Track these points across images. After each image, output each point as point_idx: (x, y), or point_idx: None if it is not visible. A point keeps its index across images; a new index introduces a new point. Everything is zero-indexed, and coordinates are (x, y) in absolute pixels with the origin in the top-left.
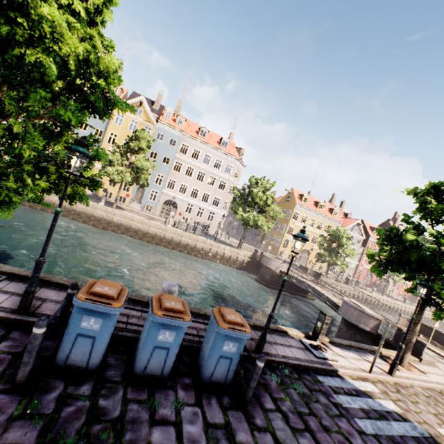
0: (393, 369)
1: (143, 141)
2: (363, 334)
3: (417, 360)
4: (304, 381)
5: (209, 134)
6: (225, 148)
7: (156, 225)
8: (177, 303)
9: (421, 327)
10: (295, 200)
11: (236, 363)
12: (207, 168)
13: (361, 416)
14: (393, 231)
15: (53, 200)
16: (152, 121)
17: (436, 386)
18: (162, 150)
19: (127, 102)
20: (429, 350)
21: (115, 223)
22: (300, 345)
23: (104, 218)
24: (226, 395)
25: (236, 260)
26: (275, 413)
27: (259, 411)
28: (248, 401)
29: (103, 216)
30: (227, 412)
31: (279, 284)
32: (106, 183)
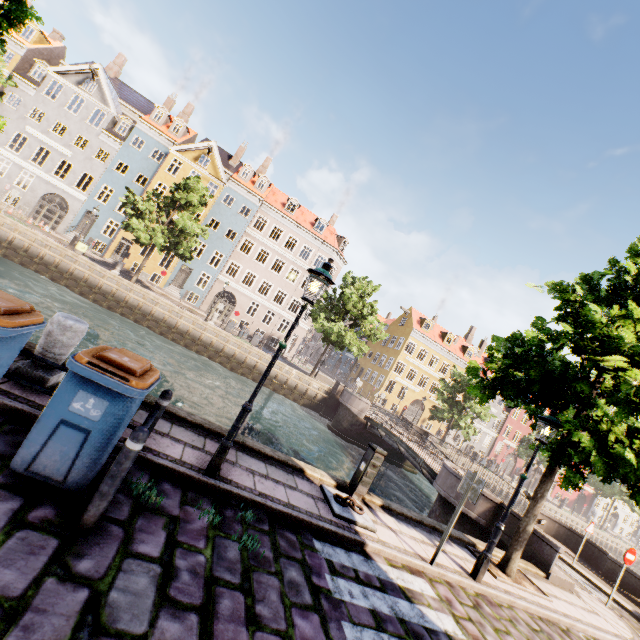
0: (479, 568)
1: (196, 193)
2: (465, 524)
3: (543, 575)
4: (276, 539)
5: (300, 211)
6: (319, 232)
7: (191, 317)
8: (4, 301)
9: (570, 536)
10: (413, 324)
11: (100, 445)
12: (288, 256)
13: (363, 622)
14: (517, 342)
15: (42, 253)
16: (222, 177)
17: (560, 618)
18: (228, 220)
19: (190, 145)
20: (574, 571)
21: (129, 304)
22: (314, 493)
23: (113, 293)
24: (55, 506)
25: (305, 393)
26: (150, 564)
27: (111, 550)
28: (87, 521)
29: (111, 290)
30: (19, 530)
31: (363, 437)
32: (137, 251)
